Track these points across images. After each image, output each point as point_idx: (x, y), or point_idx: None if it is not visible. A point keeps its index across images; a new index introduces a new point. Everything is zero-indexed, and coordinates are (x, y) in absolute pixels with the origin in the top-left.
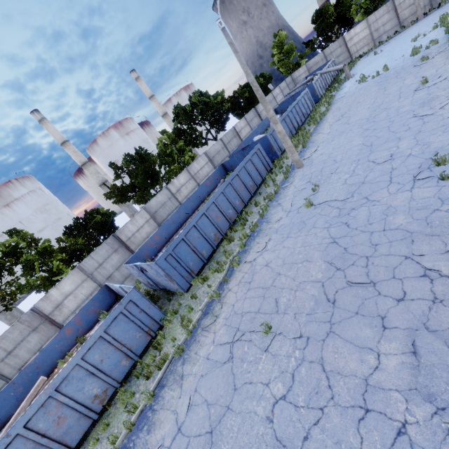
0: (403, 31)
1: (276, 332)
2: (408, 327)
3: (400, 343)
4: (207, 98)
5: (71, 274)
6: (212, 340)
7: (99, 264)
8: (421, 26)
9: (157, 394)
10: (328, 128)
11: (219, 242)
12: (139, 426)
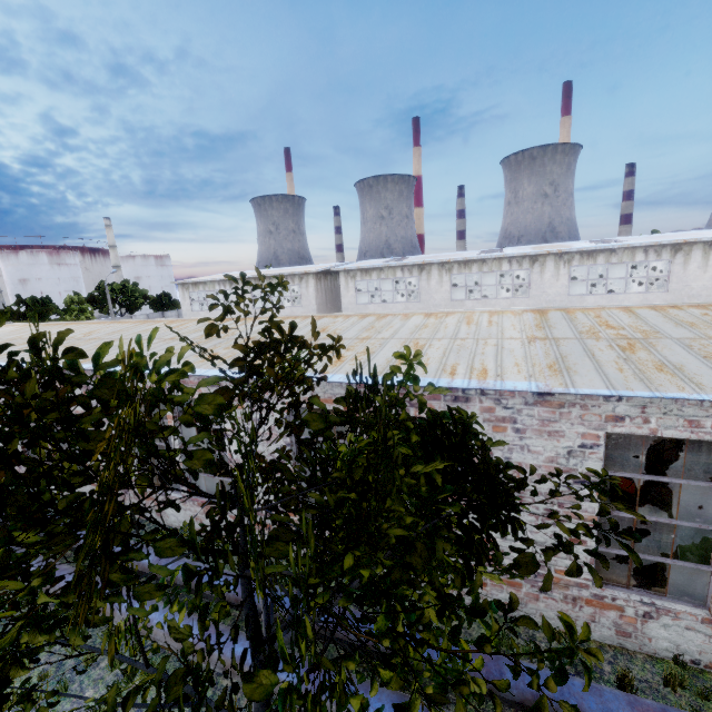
0: None
1: None
2: None
3: None
4: (127, 290)
5: None
6: None
7: None
8: None
9: None
10: None
11: None
12: None
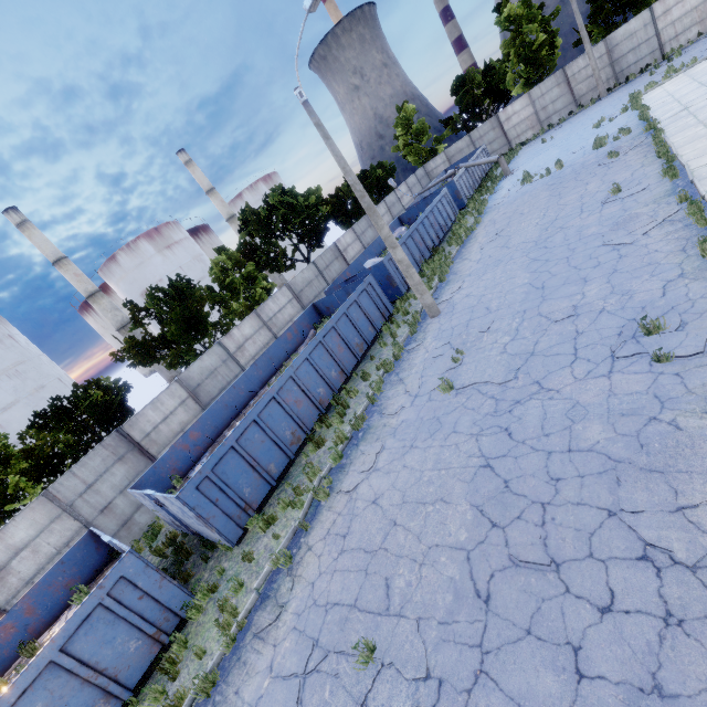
0: (580, 111)
1: (382, 659)
2: (624, 679)
3: None
4: (293, 198)
5: (29, 509)
6: (268, 664)
7: (87, 484)
8: (606, 106)
9: None
10: (478, 252)
11: (301, 445)
12: None
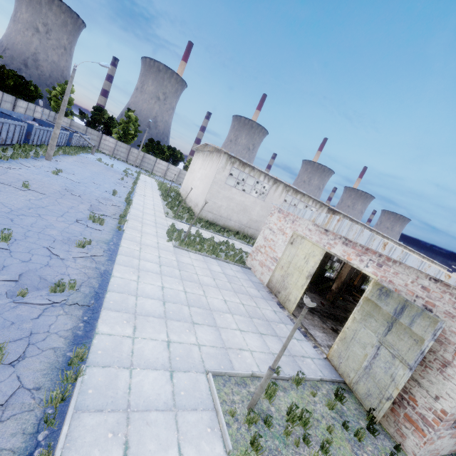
0: (126, 163)
1: (31, 189)
2: (90, 205)
3: (86, 206)
4: None
5: None
6: None
7: None
8: (133, 168)
9: None
10: (73, 161)
11: None
12: None
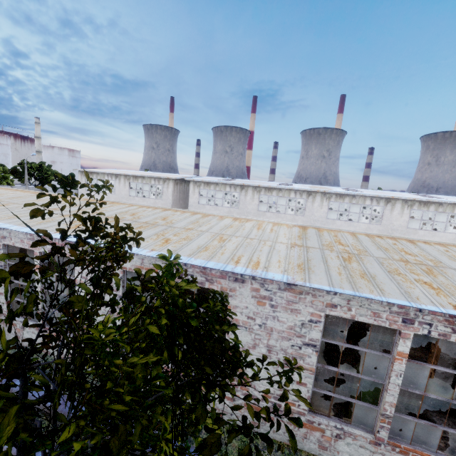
0: None
1: None
2: None
3: None
4: (42, 169)
5: None
6: None
7: None
8: None
9: None
10: None
11: None
12: None
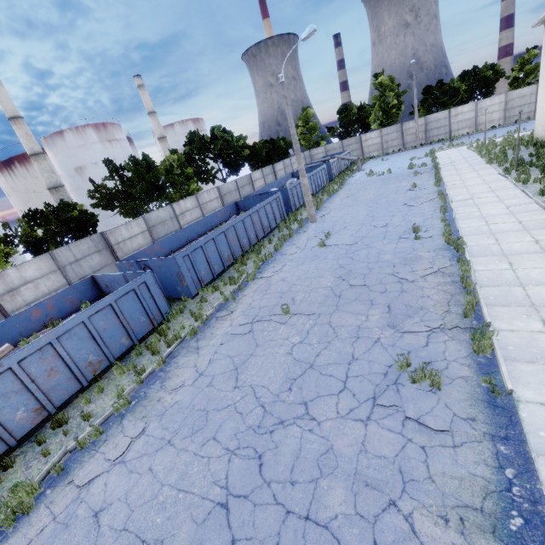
0: (404, 151)
1: (293, 313)
2: (386, 303)
3: (381, 309)
4: (229, 137)
5: (39, 259)
6: (229, 324)
7: (76, 259)
8: (418, 152)
9: (168, 362)
10: (340, 201)
11: (230, 265)
12: (149, 382)
